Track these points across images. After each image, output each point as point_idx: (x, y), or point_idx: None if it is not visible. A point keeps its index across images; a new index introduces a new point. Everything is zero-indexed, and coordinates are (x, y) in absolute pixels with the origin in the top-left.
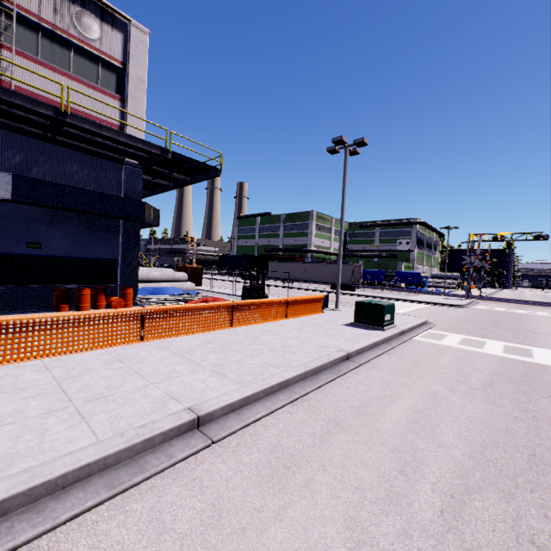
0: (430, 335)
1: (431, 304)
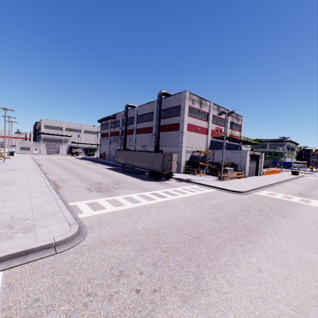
0: (306, 177)
1: (300, 173)
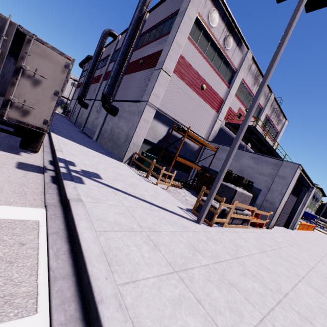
0: None
1: None
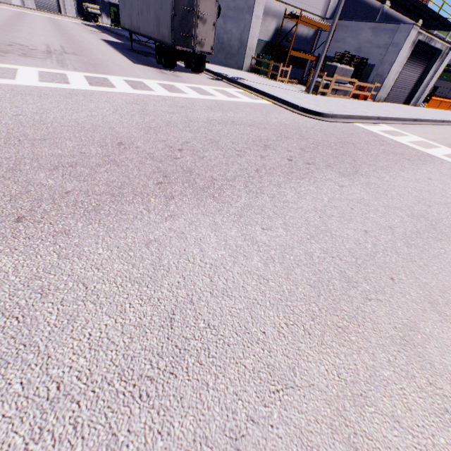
0: None
1: None
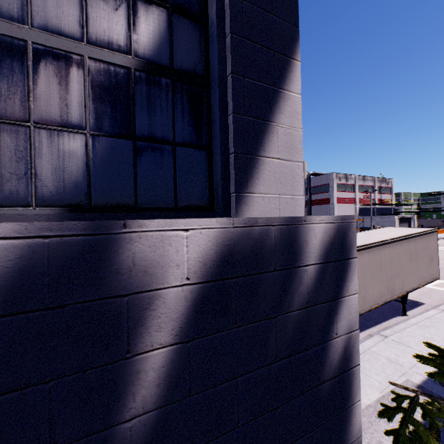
0: None
1: None
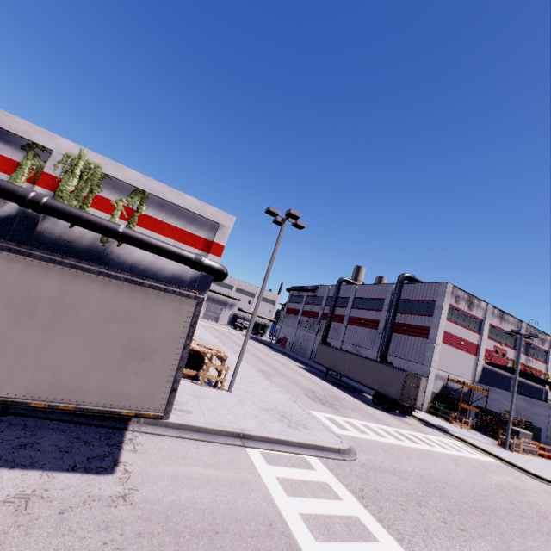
0: None
1: None
